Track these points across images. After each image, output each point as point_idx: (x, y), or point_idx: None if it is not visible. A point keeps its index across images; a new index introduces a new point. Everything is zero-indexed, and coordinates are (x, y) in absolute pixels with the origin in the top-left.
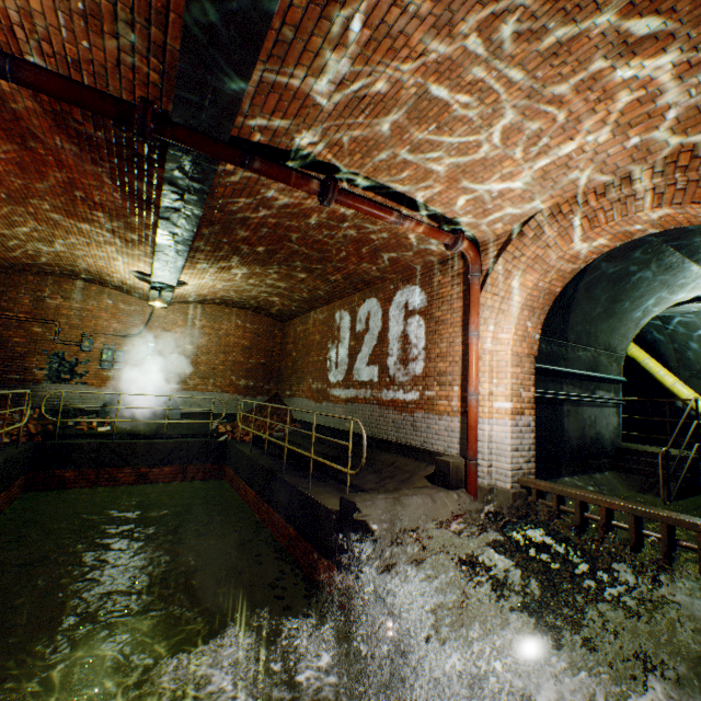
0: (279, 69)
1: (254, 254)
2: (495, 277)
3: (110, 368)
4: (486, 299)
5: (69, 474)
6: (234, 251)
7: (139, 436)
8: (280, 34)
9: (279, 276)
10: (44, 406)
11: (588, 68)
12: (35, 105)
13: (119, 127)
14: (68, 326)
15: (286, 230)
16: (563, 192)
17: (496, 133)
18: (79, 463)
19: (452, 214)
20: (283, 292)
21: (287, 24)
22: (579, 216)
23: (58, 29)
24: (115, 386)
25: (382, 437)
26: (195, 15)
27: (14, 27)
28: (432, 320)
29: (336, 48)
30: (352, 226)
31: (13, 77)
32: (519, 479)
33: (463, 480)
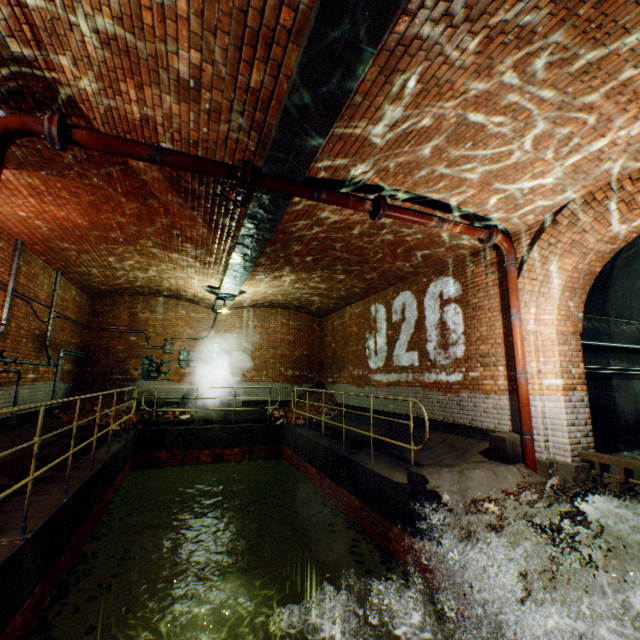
0: (347, 124)
1: (303, 263)
2: (531, 264)
3: (186, 366)
4: (524, 284)
5: (163, 455)
6: (287, 262)
7: (212, 422)
8: (352, 101)
9: (321, 279)
10: (143, 400)
11: (618, 77)
12: (159, 175)
13: (217, 182)
14: (154, 334)
15: (332, 241)
16: (595, 181)
17: (528, 141)
18: (170, 446)
19: (484, 212)
20: (322, 292)
21: (358, 93)
22: (615, 201)
23: (188, 123)
24: (190, 380)
25: (428, 417)
26: (294, 101)
27: (157, 127)
28: (468, 307)
29: (393, 102)
30: (389, 231)
31: (161, 161)
32: (579, 453)
33: (520, 454)
